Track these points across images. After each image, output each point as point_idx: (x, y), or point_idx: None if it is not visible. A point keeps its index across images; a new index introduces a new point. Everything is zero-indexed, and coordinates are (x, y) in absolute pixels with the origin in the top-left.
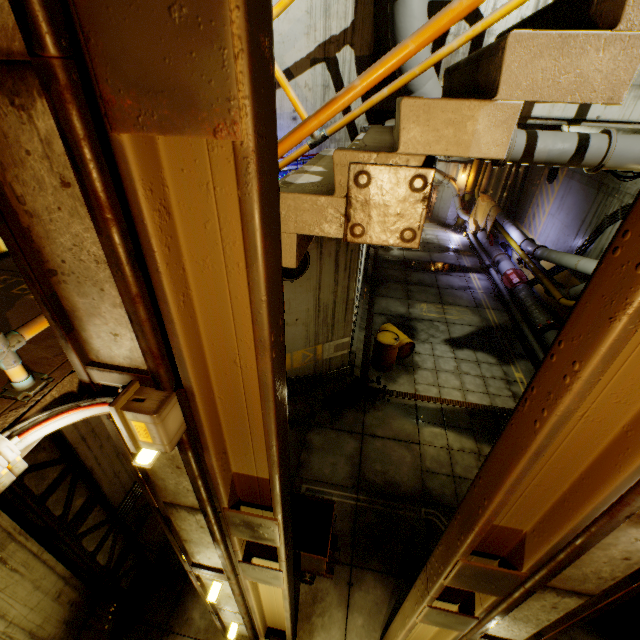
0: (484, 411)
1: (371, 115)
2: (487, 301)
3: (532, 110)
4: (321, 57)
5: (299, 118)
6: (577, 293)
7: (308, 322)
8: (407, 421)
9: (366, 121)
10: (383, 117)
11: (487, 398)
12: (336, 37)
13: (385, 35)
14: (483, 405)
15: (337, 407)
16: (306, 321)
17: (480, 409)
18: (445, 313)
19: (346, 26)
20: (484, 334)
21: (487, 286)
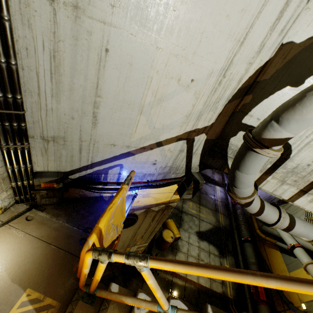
0: (206, 292)
1: (202, 163)
2: (221, 208)
3: (295, 200)
4: (185, 137)
5: (157, 163)
6: (266, 230)
7: (126, 240)
8: (165, 293)
9: (198, 165)
10: (209, 166)
11: (209, 282)
12: (199, 129)
13: (229, 133)
14: (206, 287)
15: (129, 274)
16: (125, 240)
17: (204, 290)
18: (200, 211)
19: (207, 124)
20: (216, 232)
21: (223, 197)
